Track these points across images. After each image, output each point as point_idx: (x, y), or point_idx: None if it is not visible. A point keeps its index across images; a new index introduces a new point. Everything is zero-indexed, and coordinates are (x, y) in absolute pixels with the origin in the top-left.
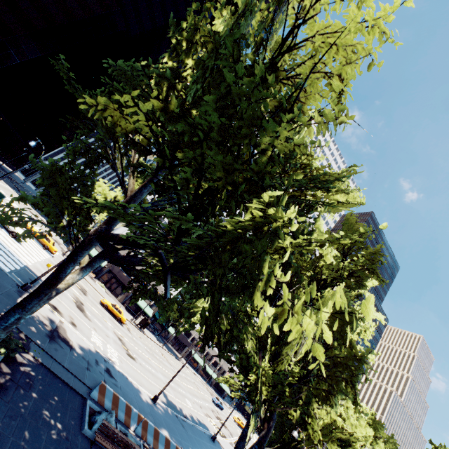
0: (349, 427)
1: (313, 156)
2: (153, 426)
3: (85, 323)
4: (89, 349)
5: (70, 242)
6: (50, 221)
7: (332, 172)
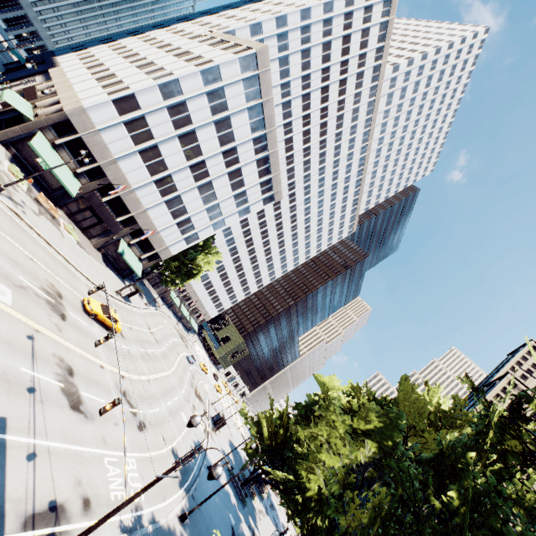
0: None
1: None
2: None
3: (92, 452)
4: None
5: None
6: None
7: None
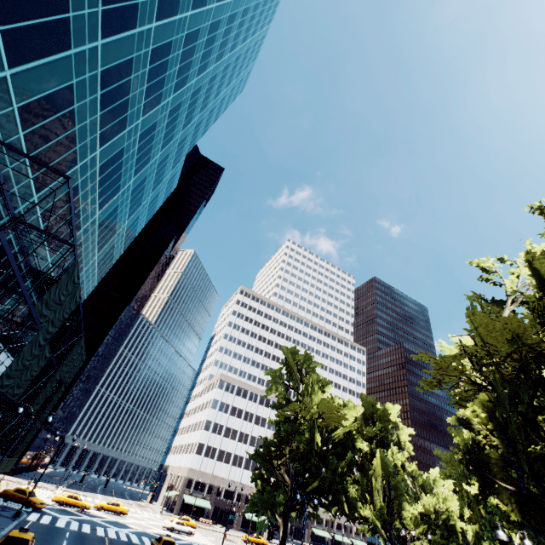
0: (445, 506)
1: (333, 399)
2: None
3: None
4: None
5: (273, 517)
6: (266, 514)
7: (348, 429)
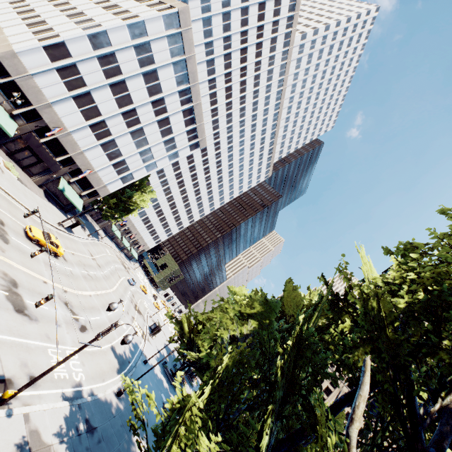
0: None
1: None
2: None
3: (37, 344)
4: (65, 416)
5: None
6: None
7: None
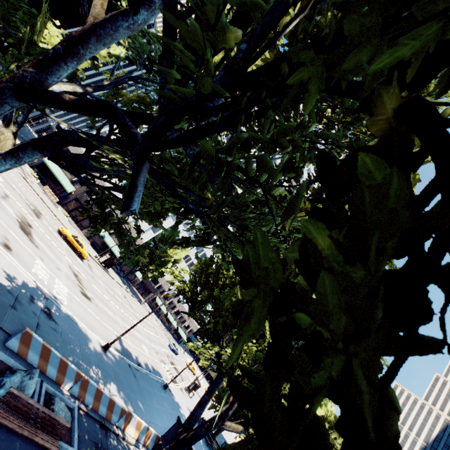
0: None
1: None
2: (95, 385)
3: (27, 249)
4: (24, 281)
5: None
6: None
7: None
